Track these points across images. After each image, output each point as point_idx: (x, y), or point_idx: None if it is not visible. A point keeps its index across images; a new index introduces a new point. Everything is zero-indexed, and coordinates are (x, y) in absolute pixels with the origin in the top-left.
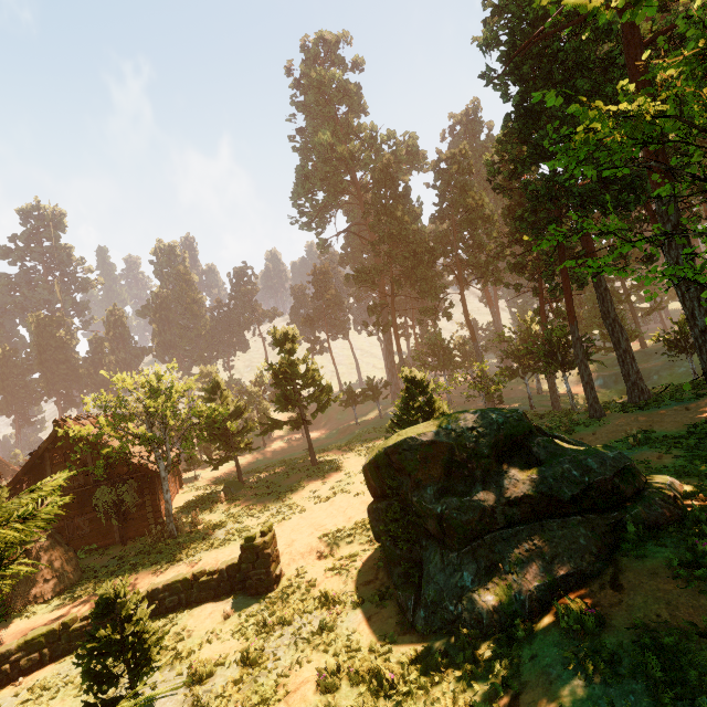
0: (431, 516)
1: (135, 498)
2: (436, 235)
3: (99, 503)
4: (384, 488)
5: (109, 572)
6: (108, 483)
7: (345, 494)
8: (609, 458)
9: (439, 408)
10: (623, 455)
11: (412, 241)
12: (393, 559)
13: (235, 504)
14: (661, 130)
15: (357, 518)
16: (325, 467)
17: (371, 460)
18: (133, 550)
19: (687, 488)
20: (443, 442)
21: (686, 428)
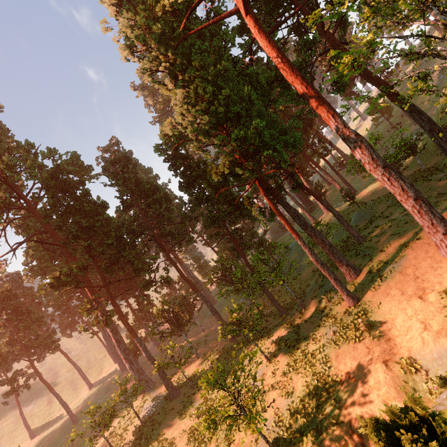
0: None
1: None
2: (129, 220)
3: None
4: None
5: None
6: None
7: None
8: None
9: None
10: None
11: (109, 229)
12: None
13: None
14: None
15: None
16: None
17: None
18: None
19: None
20: None
21: None
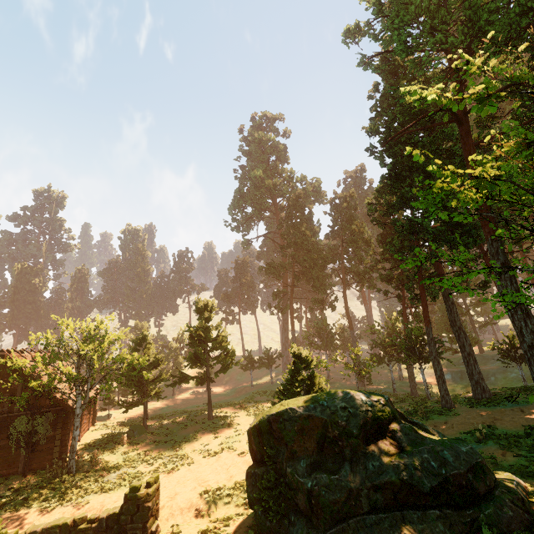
0: (301, 490)
1: (48, 431)
2: (329, 247)
3: (15, 431)
4: (264, 454)
5: (0, 504)
6: (29, 413)
7: (231, 451)
8: (462, 453)
9: (318, 383)
10: (474, 451)
11: (311, 249)
12: (263, 530)
13: (135, 447)
14: (499, 190)
15: (237, 478)
16: (218, 422)
17: (256, 424)
18: (30, 483)
19: (532, 491)
20: (319, 417)
21: (523, 428)
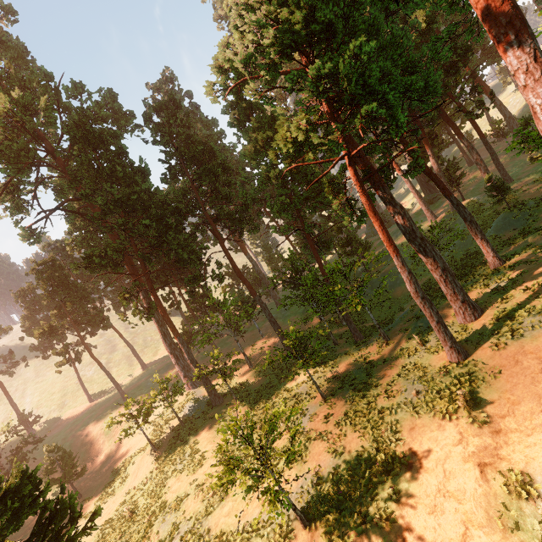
0: None
1: None
2: (176, 194)
3: None
4: None
5: None
6: None
7: None
8: None
9: None
10: None
11: (149, 204)
12: None
13: None
14: None
15: None
16: None
17: None
18: None
19: None
20: None
21: None
